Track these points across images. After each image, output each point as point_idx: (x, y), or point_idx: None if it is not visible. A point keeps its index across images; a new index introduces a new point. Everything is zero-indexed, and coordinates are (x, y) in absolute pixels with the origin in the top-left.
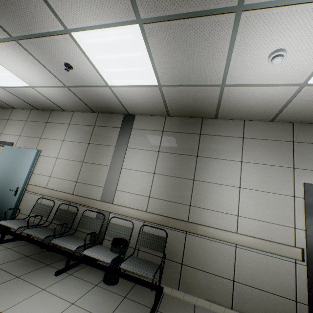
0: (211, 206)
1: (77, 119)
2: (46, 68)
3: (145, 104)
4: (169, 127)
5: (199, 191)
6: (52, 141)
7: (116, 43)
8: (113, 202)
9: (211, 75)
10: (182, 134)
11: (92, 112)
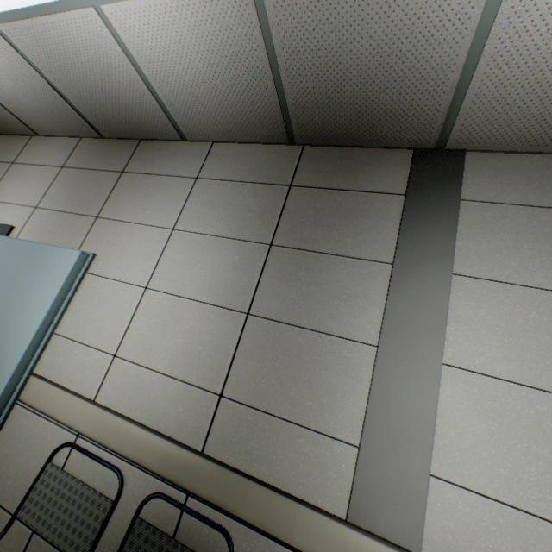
0: None
1: (223, 163)
2: None
3: None
4: None
5: None
6: (134, 229)
7: None
8: (421, 544)
9: None
10: None
11: (278, 144)
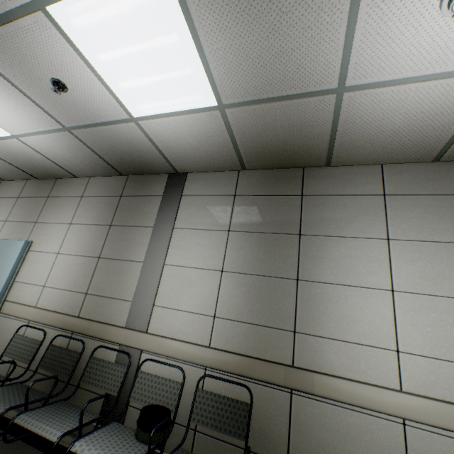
0: (337, 332)
1: (94, 187)
2: (26, 95)
3: (200, 149)
4: (246, 187)
5: (311, 302)
6: (53, 226)
7: (128, 17)
8: (148, 329)
9: (315, 69)
10: (269, 198)
11: (118, 175)
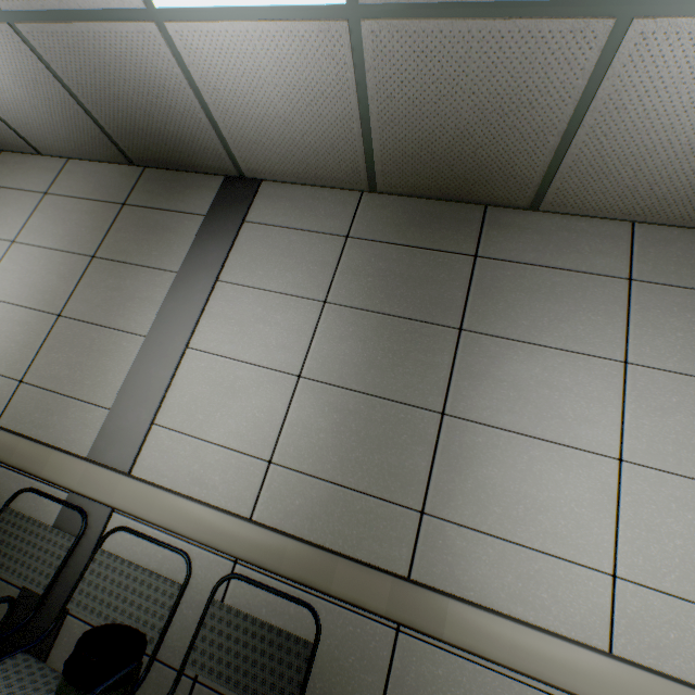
0: (504, 524)
1: (72, 179)
2: None
3: (292, 126)
4: (371, 226)
5: (462, 461)
6: None
7: None
8: (134, 468)
9: None
10: (413, 252)
11: (124, 164)
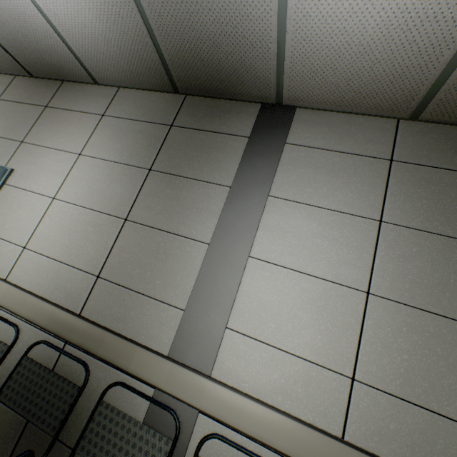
0: None
1: (124, 104)
2: None
3: (369, 54)
4: (414, 151)
5: None
6: (50, 153)
7: None
8: (213, 370)
9: None
10: None
11: (167, 92)
